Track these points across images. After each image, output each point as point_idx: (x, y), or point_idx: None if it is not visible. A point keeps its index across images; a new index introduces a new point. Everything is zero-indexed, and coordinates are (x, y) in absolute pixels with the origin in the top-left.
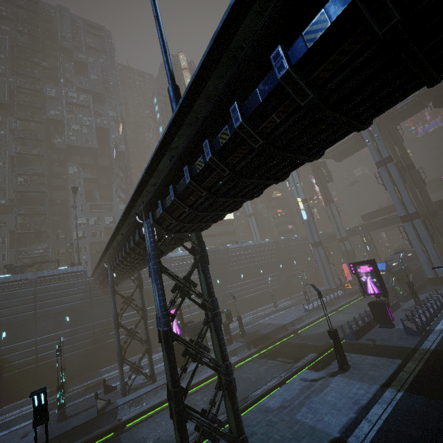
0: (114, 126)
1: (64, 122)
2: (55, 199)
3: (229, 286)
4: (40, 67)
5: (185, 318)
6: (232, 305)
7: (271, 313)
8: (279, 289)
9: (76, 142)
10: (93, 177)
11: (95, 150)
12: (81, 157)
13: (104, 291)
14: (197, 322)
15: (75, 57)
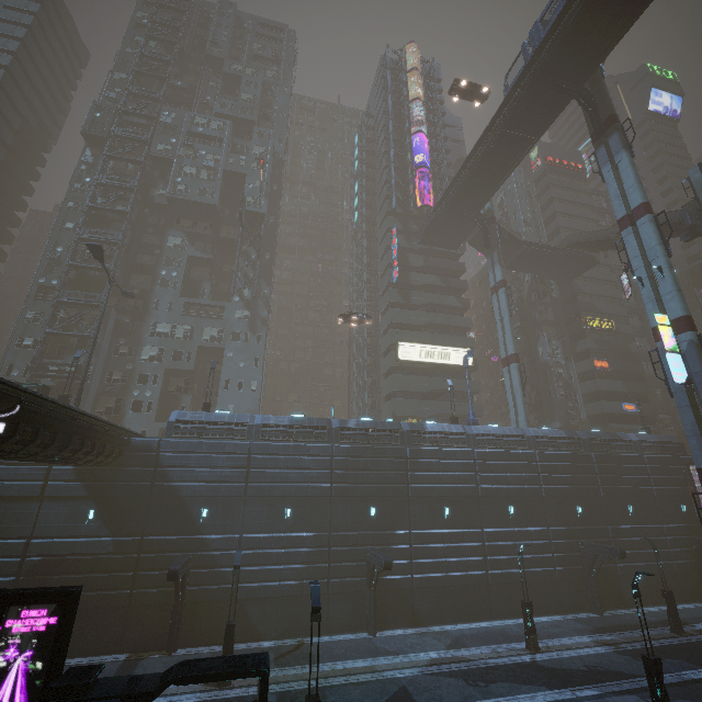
0: (257, 170)
1: (173, 163)
2: (132, 286)
3: (401, 533)
4: (173, 89)
5: (252, 590)
6: (398, 588)
7: (503, 675)
8: (565, 579)
9: (182, 194)
10: (204, 256)
11: (214, 209)
12: (193, 222)
13: (78, 471)
14: (121, 681)
15: (225, 69)
